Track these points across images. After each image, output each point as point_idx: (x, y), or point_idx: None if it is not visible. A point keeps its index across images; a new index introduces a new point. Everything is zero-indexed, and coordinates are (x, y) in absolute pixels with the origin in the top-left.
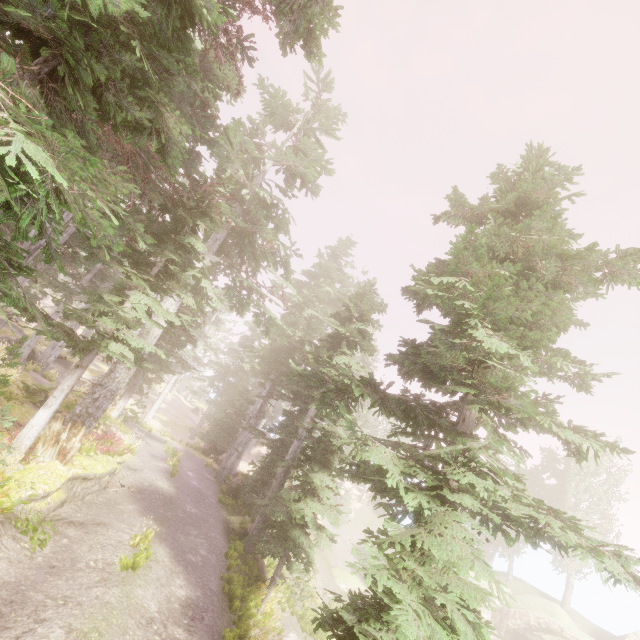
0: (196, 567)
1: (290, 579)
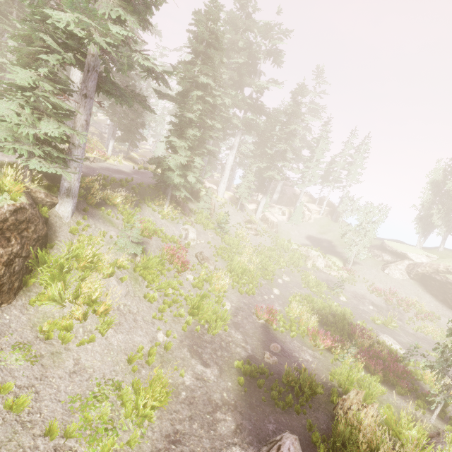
0: (98, 172)
1: (231, 231)
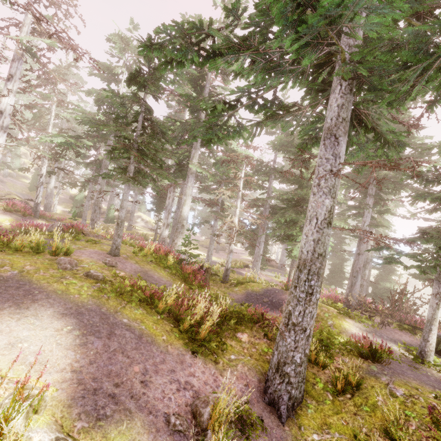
0: None
1: None
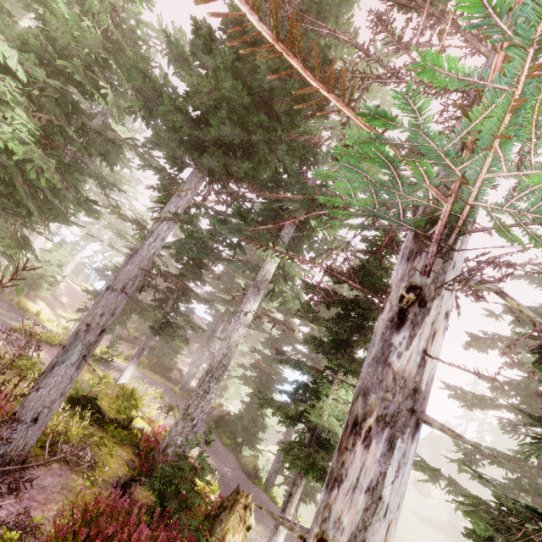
0: None
1: None
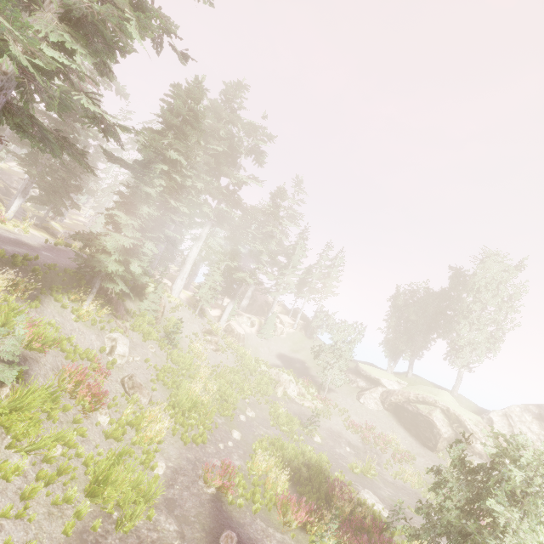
0: None
1: (183, 344)
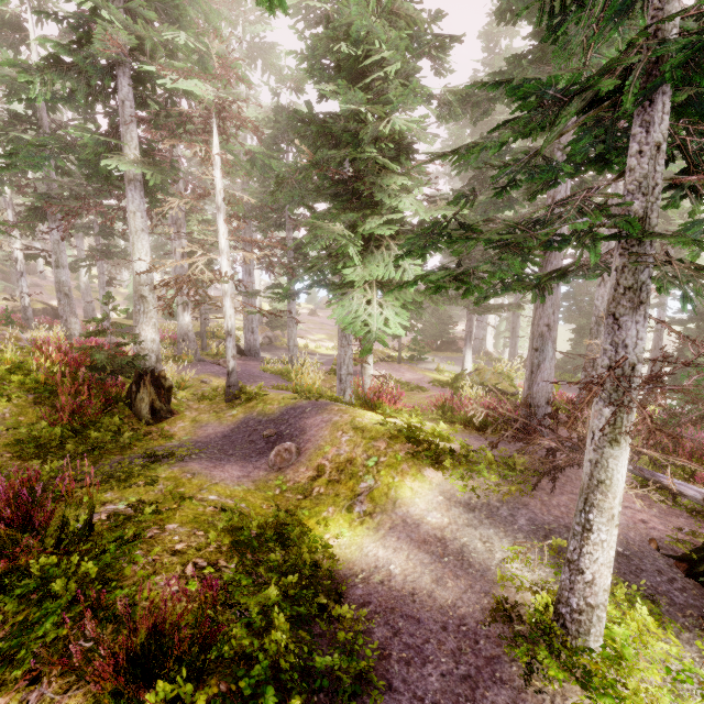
0: None
1: None
